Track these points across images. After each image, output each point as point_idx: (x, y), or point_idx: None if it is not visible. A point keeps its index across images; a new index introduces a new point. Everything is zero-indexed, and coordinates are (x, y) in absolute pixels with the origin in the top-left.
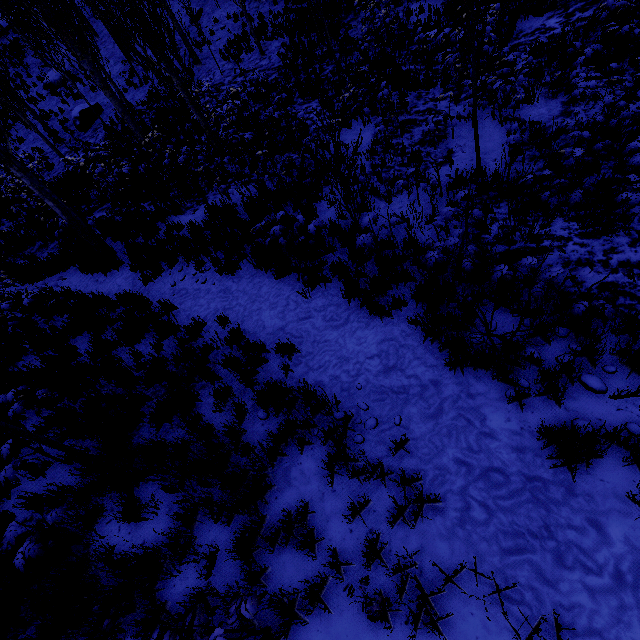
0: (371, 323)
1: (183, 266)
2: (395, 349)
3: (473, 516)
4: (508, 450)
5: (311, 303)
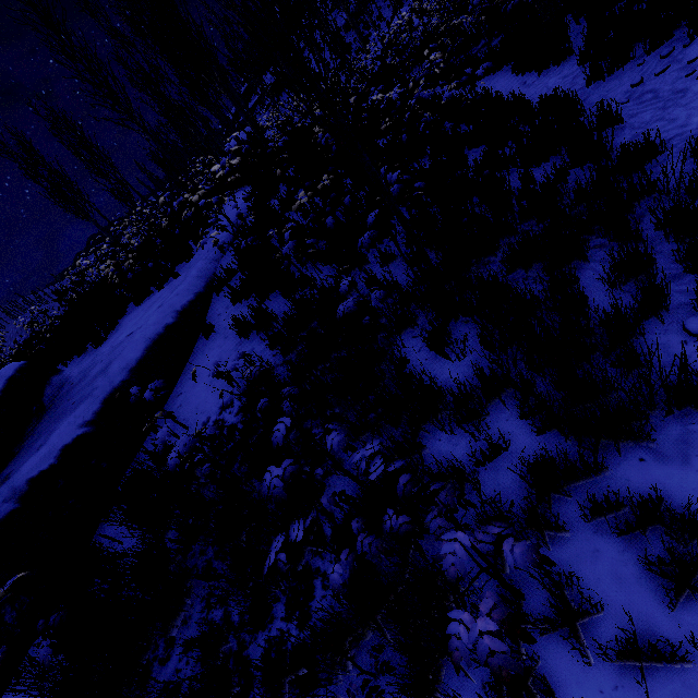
0: None
1: (675, 47)
2: None
3: None
4: None
5: None
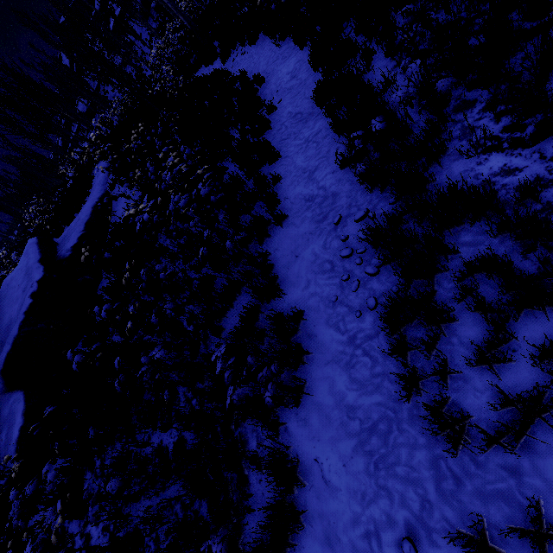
0: (298, 53)
1: (238, 46)
2: (300, 66)
3: (280, 132)
4: (310, 103)
5: (280, 50)
